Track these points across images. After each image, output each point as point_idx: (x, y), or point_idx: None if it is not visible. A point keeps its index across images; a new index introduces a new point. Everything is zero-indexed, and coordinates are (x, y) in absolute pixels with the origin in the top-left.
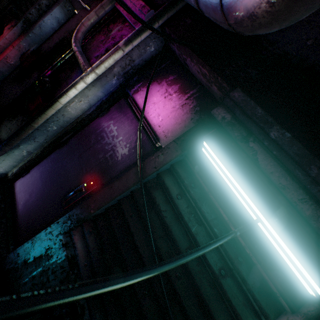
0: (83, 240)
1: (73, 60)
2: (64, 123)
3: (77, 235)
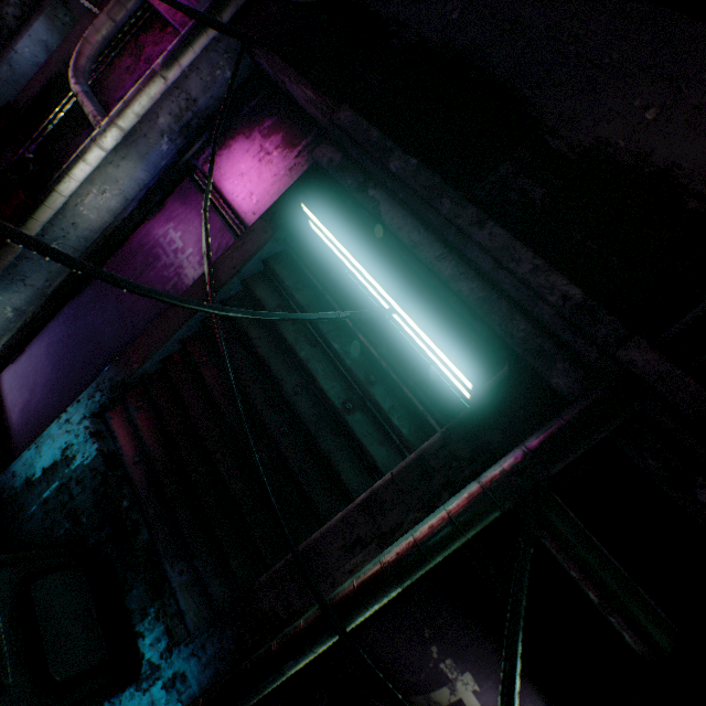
0: (129, 425)
1: (78, 113)
2: (81, 243)
3: (117, 418)
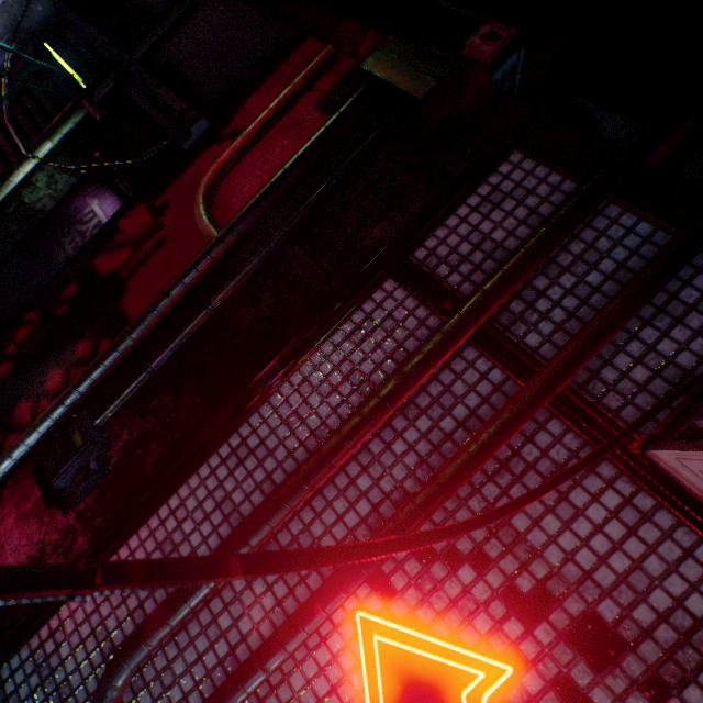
0: None
1: None
2: None
3: None
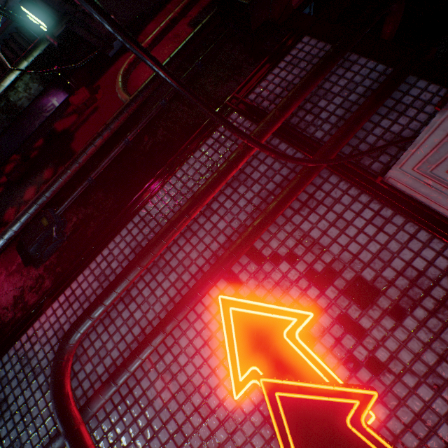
0: None
1: None
2: None
3: None
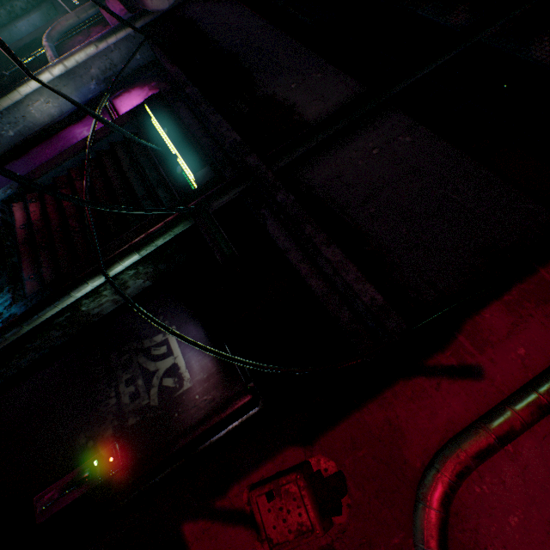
0: (24, 211)
1: (44, 58)
2: (26, 130)
3: (18, 207)
